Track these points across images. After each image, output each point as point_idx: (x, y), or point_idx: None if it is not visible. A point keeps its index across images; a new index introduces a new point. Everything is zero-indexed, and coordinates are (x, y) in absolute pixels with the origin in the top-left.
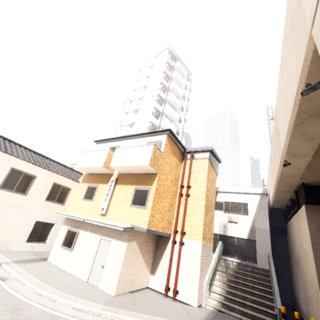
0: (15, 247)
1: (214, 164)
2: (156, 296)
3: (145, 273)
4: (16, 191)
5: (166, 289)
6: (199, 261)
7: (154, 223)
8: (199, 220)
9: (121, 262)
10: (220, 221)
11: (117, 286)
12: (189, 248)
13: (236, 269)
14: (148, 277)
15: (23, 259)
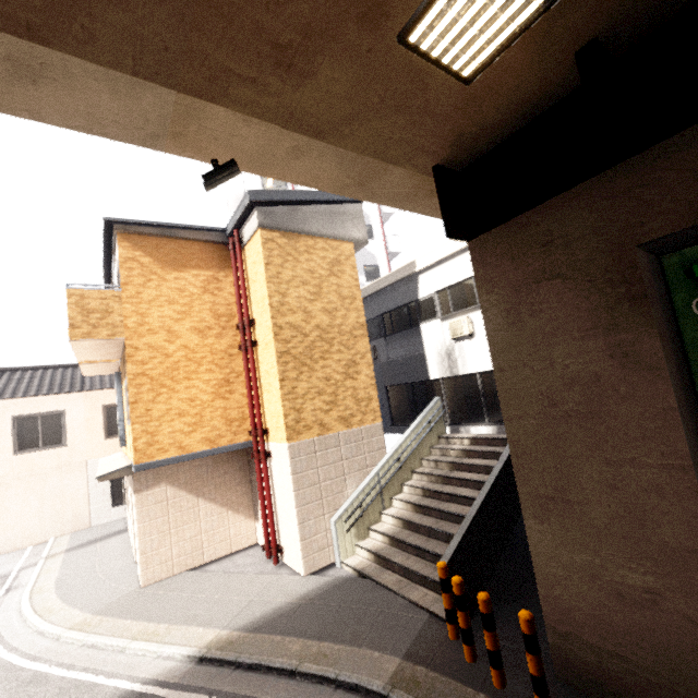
0: (99, 520)
1: (322, 221)
2: (253, 562)
3: (236, 523)
4: (46, 447)
5: (265, 548)
6: (291, 485)
7: (162, 444)
8: (276, 395)
9: (136, 531)
10: (438, 347)
11: (145, 570)
12: (277, 462)
13: (462, 456)
14: (250, 528)
15: (90, 540)
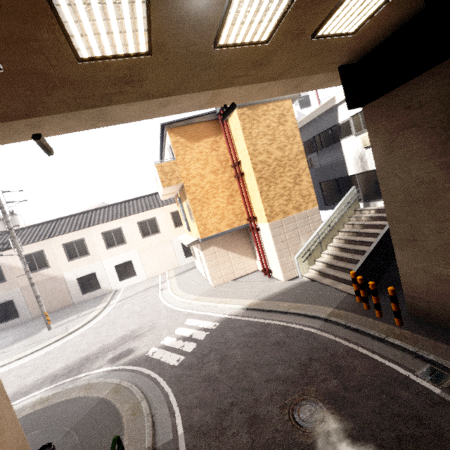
0: (182, 264)
1: None
2: (258, 277)
3: (247, 261)
4: (153, 234)
5: (262, 271)
6: (272, 243)
7: (209, 229)
8: (258, 200)
9: (206, 266)
10: (354, 154)
11: (213, 281)
12: (263, 233)
13: (369, 220)
14: (253, 263)
15: (182, 272)
